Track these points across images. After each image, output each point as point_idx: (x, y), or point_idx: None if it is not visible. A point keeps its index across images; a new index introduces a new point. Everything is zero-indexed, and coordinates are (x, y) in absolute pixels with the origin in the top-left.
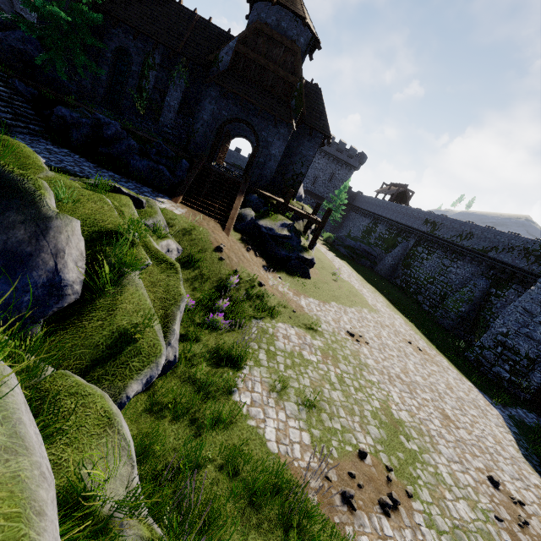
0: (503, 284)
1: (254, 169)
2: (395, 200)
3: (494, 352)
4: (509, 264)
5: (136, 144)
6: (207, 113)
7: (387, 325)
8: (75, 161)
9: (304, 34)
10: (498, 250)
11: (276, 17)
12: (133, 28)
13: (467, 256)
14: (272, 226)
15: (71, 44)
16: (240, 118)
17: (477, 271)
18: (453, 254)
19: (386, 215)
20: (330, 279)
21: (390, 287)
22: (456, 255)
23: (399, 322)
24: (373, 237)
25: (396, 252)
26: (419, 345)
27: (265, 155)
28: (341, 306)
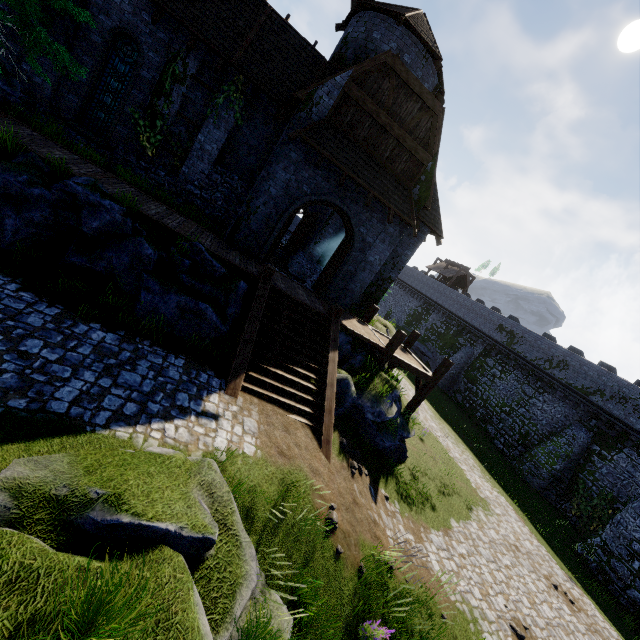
0: (610, 443)
1: (337, 281)
2: (448, 281)
3: (629, 566)
4: (621, 420)
5: (153, 252)
6: (277, 185)
7: (516, 546)
8: (6, 321)
9: (430, 79)
10: (604, 396)
11: (398, 44)
12: (154, 1)
13: (557, 390)
14: (381, 408)
15: (17, 4)
16: (331, 202)
17: (572, 415)
18: (538, 381)
19: (443, 303)
20: (417, 439)
21: (457, 414)
22: (543, 385)
23: (515, 520)
24: (423, 326)
25: (459, 358)
26: (560, 580)
27: (358, 262)
28: (463, 526)
